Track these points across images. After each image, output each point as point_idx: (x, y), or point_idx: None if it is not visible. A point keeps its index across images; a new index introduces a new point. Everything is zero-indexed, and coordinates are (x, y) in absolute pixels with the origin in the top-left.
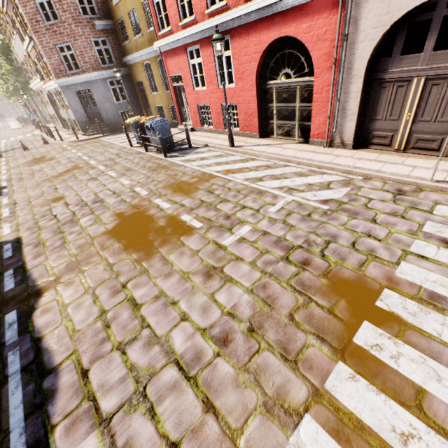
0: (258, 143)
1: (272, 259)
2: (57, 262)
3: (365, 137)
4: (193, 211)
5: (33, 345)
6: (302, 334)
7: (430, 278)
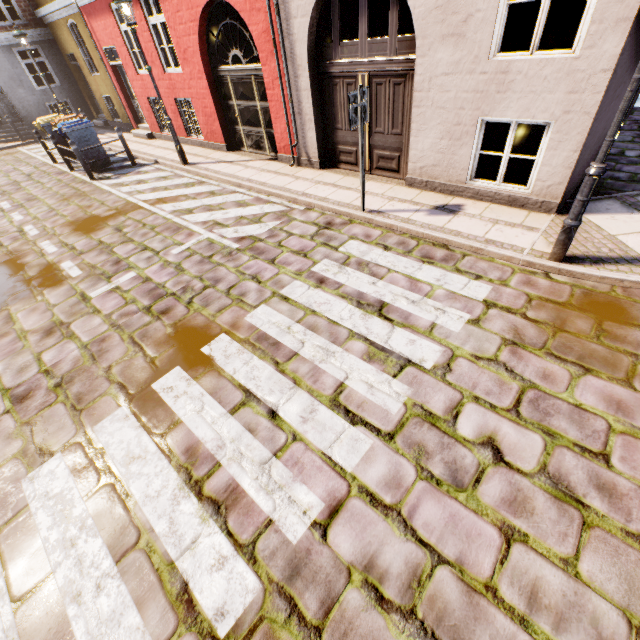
0: (221, 160)
1: (133, 310)
2: None
3: (333, 153)
4: (81, 255)
5: None
6: (107, 384)
7: (273, 320)
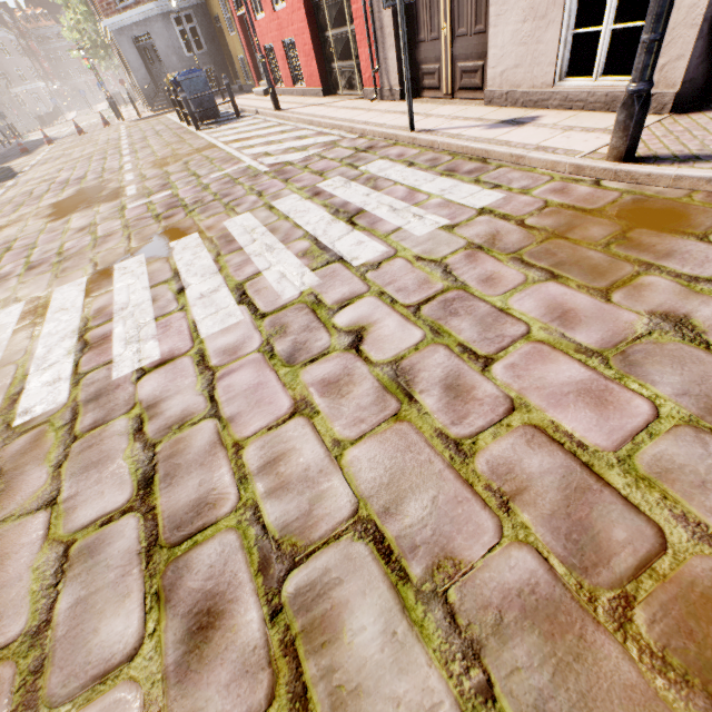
0: (312, 104)
1: (147, 216)
2: None
3: (416, 77)
4: (145, 181)
5: None
6: (88, 263)
7: (245, 224)
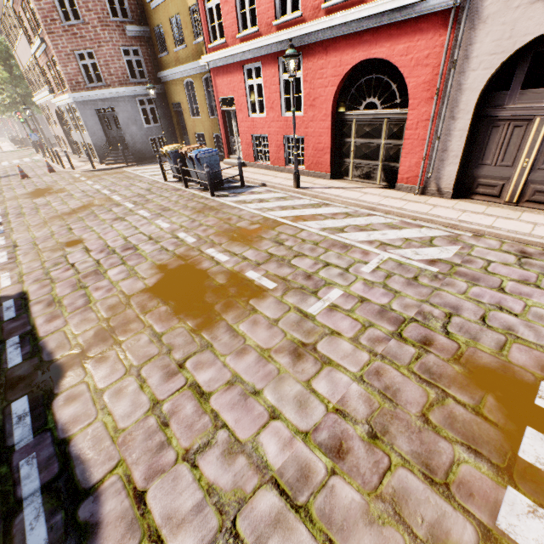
0: (330, 186)
1: (380, 335)
2: (81, 328)
3: (468, 185)
4: (260, 266)
5: (58, 450)
6: (445, 443)
7: None
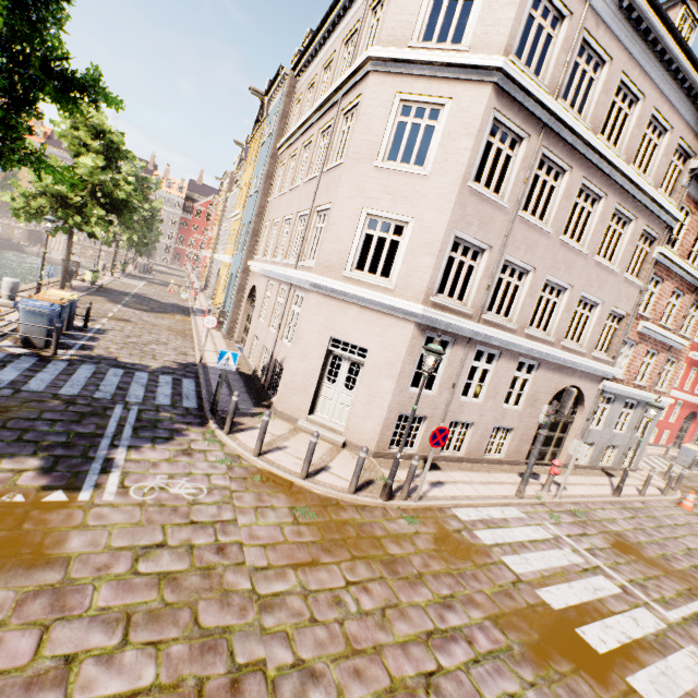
0: None
1: None
2: None
3: None
4: None
5: None
6: None
7: None
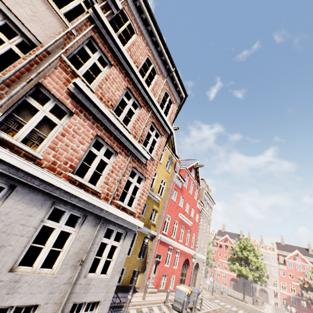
0: None
1: None
2: None
3: None
4: None
5: None
6: None
7: (233, 309)
